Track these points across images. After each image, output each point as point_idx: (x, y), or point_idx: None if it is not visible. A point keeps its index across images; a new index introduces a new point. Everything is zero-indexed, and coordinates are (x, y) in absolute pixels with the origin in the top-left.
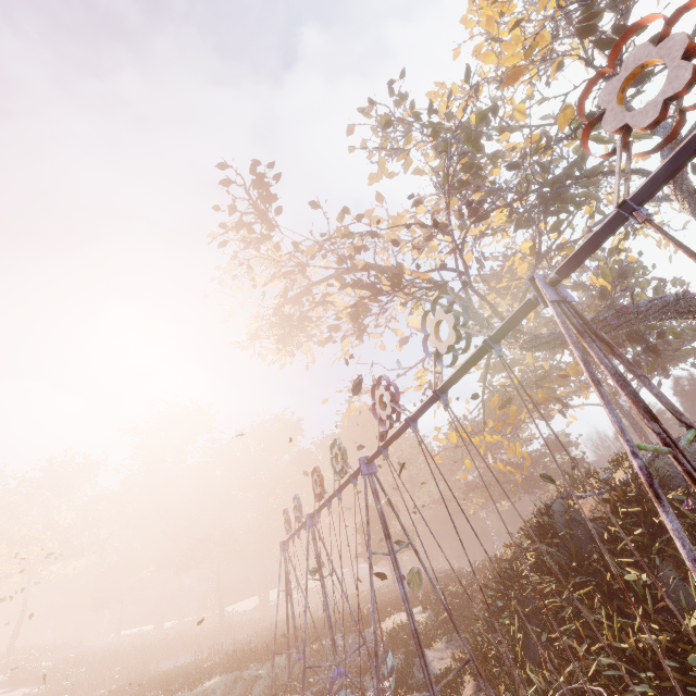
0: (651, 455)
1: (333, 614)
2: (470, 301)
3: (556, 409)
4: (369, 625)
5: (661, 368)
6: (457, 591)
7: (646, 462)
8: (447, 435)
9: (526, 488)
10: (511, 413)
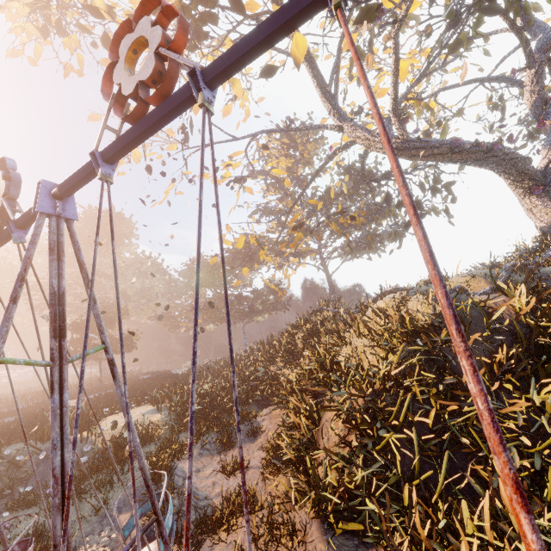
0: (507, 270)
1: (6, 415)
2: (337, 88)
3: (290, 261)
4: (80, 433)
5: (400, 240)
6: (203, 390)
7: (507, 275)
8: (236, 238)
9: (243, 316)
10: (296, 239)
